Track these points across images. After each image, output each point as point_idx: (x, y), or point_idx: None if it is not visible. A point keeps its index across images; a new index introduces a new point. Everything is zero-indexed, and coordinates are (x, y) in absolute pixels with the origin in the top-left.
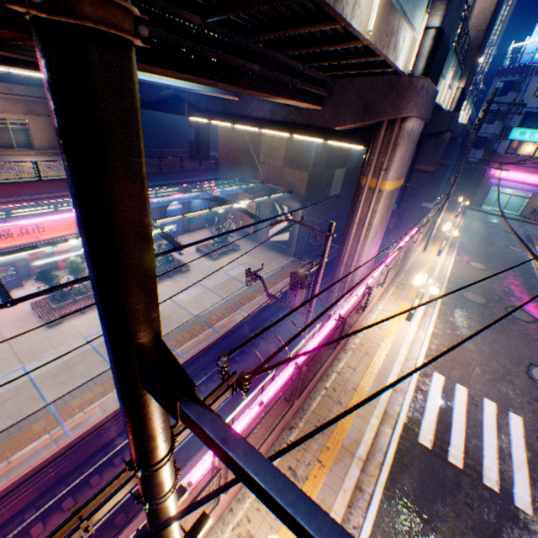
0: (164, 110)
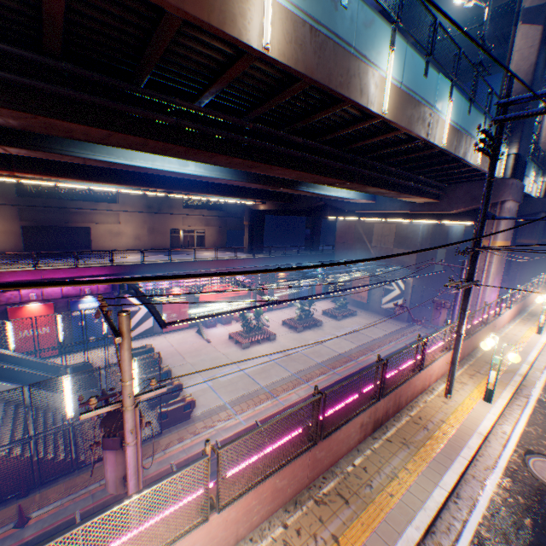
0: (310, 214)
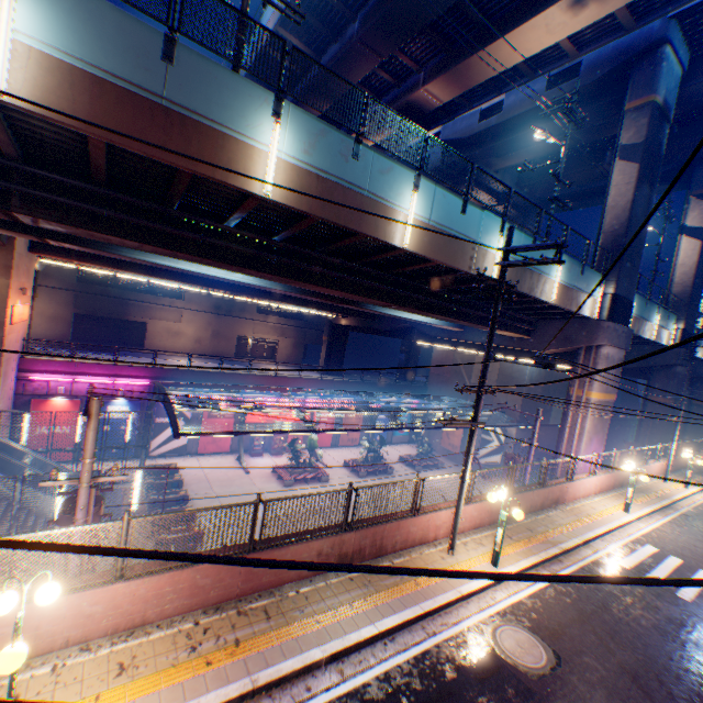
0: (395, 336)
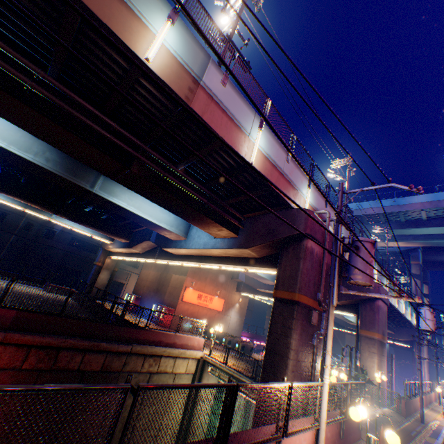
0: None
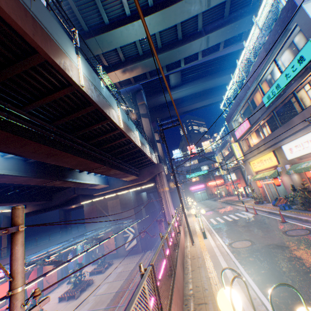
0: (67, 204)
